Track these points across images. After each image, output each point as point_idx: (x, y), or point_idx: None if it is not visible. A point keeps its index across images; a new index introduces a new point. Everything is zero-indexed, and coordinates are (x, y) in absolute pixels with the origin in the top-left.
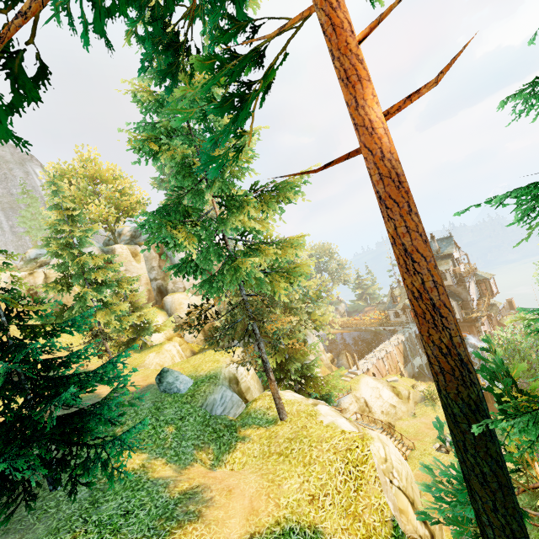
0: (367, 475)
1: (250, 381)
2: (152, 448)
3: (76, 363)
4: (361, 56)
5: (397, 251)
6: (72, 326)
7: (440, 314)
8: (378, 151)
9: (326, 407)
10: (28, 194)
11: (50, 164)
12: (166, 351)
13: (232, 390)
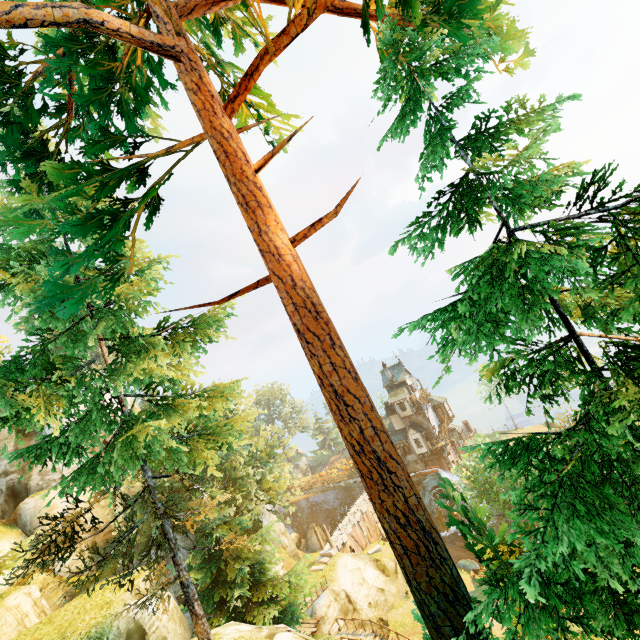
0: None
1: (167, 624)
2: None
3: None
4: (259, 183)
5: (327, 394)
6: None
7: (388, 469)
8: (288, 278)
9: (287, 634)
10: None
11: None
12: (7, 611)
13: None
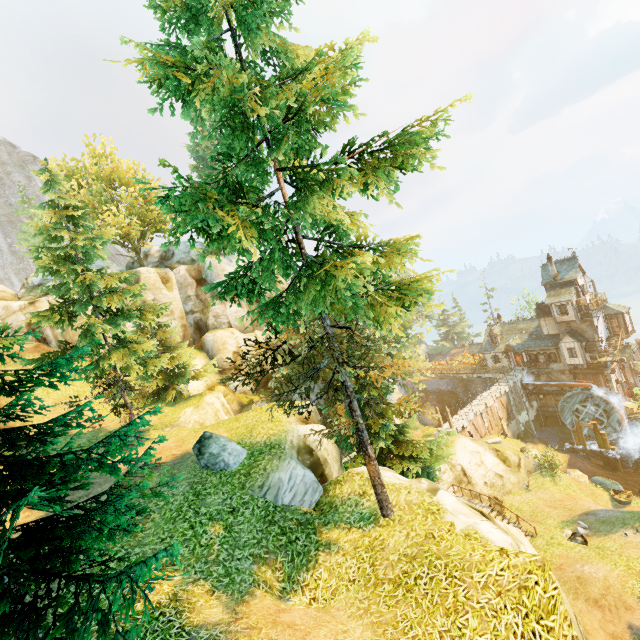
0: (559, 635)
1: (326, 450)
2: (188, 562)
3: (60, 435)
4: None
5: None
6: (51, 374)
7: None
8: None
9: (451, 497)
10: (29, 204)
11: (52, 160)
12: (207, 405)
13: (303, 464)
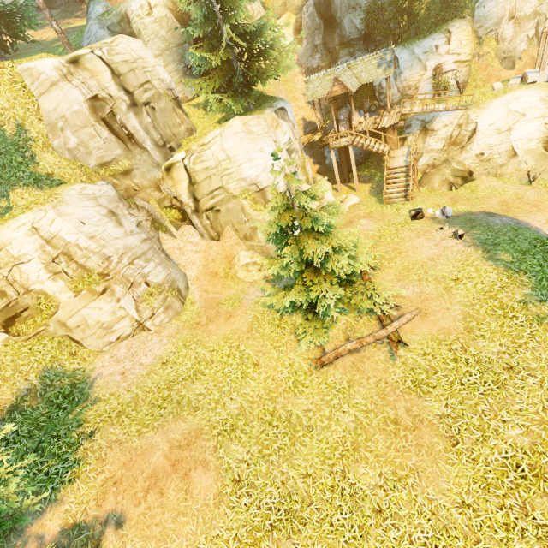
0: (3, 95)
1: (149, 24)
2: None
3: None
4: None
5: None
6: None
7: None
8: None
9: (85, 51)
10: None
11: None
12: None
13: (120, 30)
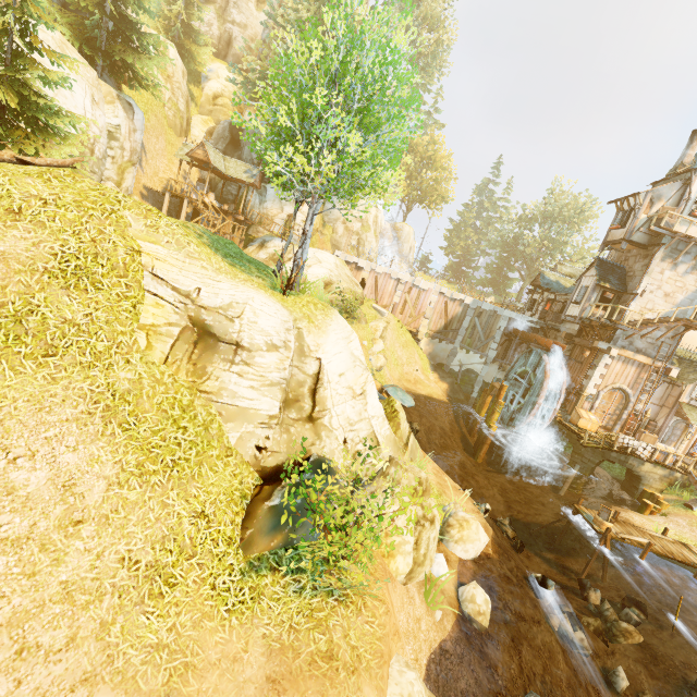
0: None
1: None
2: None
3: None
4: None
5: None
6: None
7: None
8: None
9: None
10: None
11: None
12: None
13: None
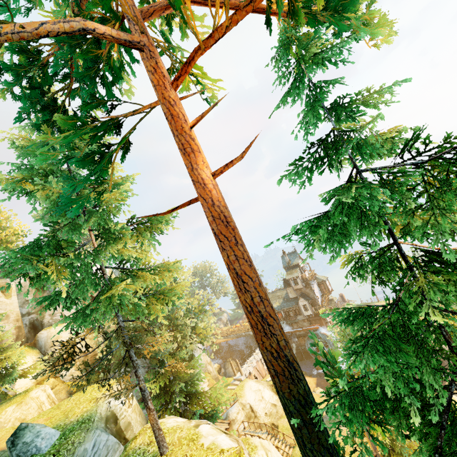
0: None
1: (131, 414)
2: None
3: None
4: (193, 136)
5: (232, 274)
6: None
7: (268, 323)
8: (210, 200)
9: (207, 425)
10: None
11: None
12: (31, 399)
13: (109, 431)
